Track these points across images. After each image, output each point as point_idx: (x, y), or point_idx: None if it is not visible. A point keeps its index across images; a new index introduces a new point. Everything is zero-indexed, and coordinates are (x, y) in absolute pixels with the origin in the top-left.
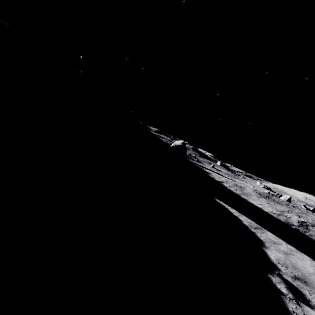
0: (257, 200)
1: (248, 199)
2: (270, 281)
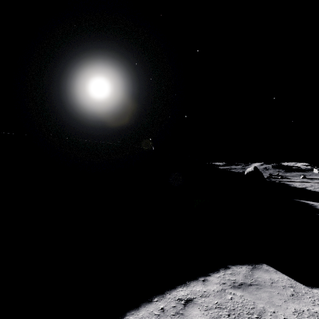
0: None
1: None
2: None
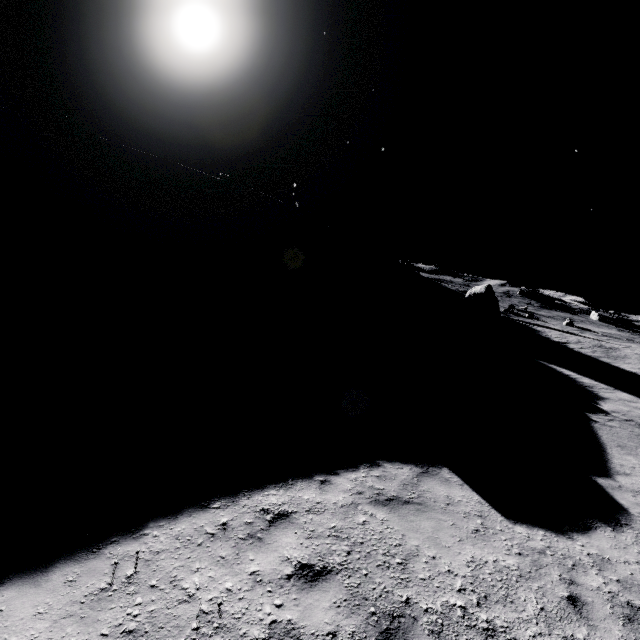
0: (637, 363)
1: (613, 362)
2: (586, 415)
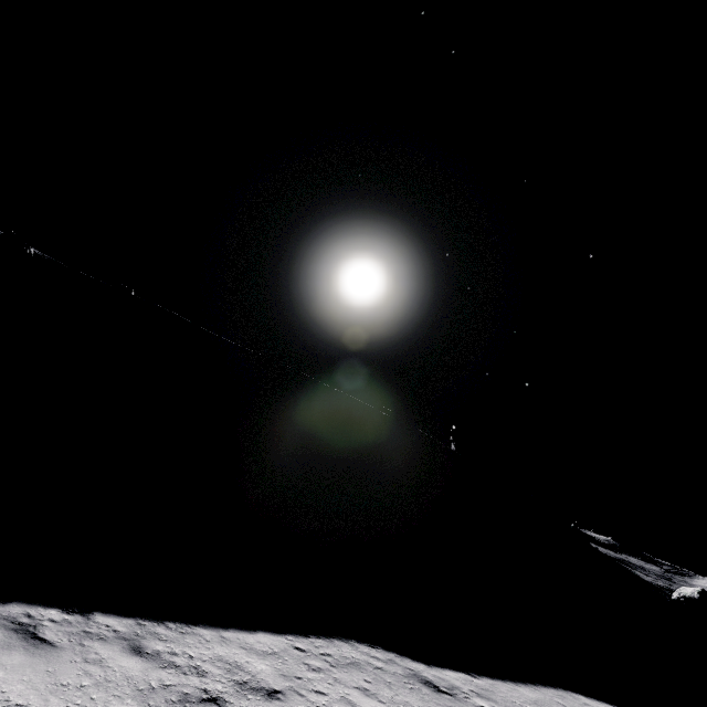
0: None
1: None
2: None
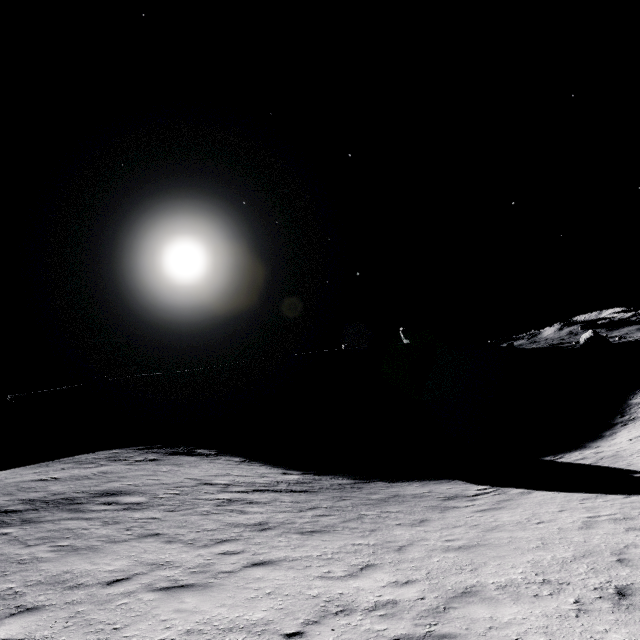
0: None
1: None
2: None
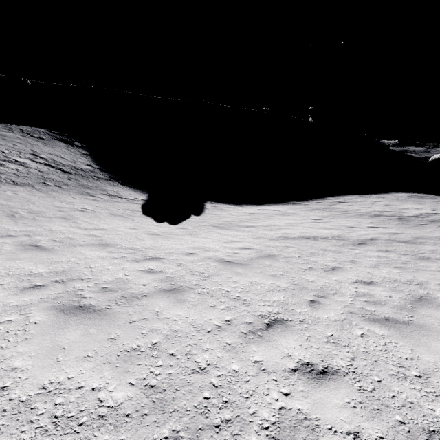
0: None
1: None
2: None
